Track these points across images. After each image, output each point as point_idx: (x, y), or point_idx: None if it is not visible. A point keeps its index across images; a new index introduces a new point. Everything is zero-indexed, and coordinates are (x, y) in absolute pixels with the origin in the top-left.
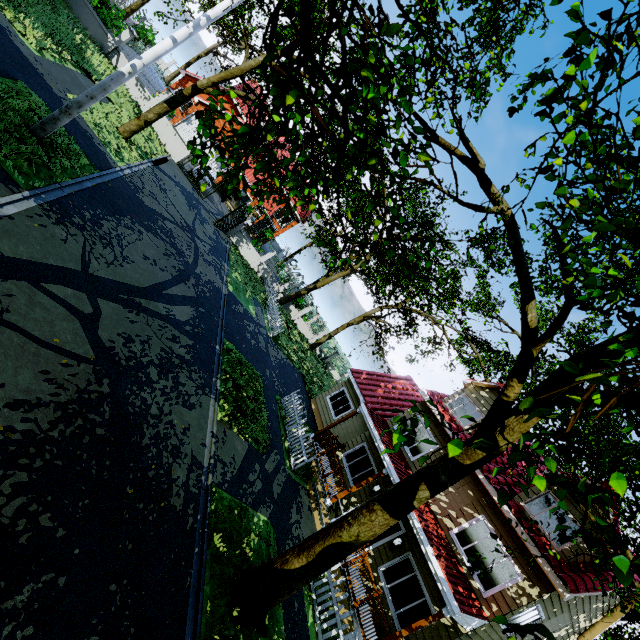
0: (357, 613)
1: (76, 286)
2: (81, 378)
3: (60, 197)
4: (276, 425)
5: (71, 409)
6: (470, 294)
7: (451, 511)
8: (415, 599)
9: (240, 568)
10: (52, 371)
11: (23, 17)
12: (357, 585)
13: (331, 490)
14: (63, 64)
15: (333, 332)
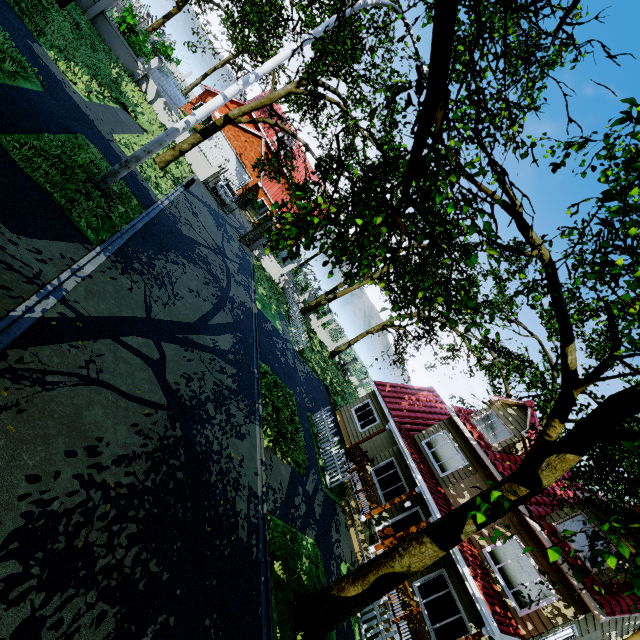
0: (397, 629)
1: (144, 334)
2: (160, 425)
3: (121, 245)
4: (310, 443)
5: (157, 457)
6: (487, 297)
7: (483, 529)
8: (451, 615)
9: (297, 592)
10: (139, 423)
11: (71, 64)
12: (396, 602)
13: (365, 506)
14: (106, 103)
15: (353, 340)
